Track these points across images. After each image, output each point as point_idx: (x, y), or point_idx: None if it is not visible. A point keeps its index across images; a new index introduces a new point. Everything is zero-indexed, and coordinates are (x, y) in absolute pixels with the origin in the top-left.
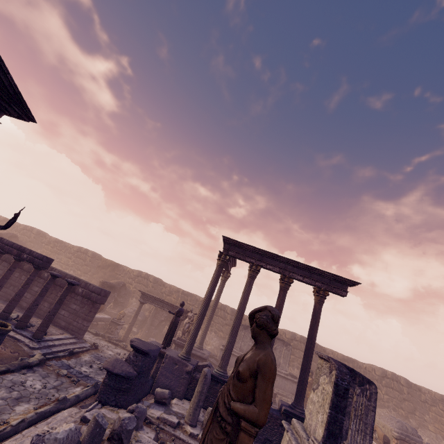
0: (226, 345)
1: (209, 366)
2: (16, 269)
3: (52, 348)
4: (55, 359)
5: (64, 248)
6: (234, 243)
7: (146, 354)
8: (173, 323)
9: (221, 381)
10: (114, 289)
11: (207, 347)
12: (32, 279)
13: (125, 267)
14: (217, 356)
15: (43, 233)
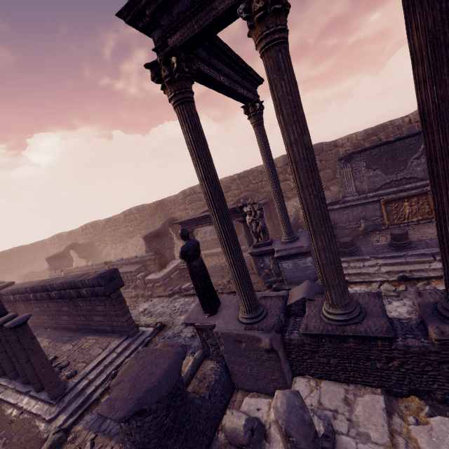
0: (315, 258)
1: (310, 299)
2: (41, 301)
3: (87, 390)
4: (90, 409)
5: (116, 222)
6: (159, 1)
7: (139, 413)
8: (192, 277)
9: (351, 337)
10: (162, 235)
11: None
12: (4, 334)
13: (168, 199)
14: None
15: (94, 223)
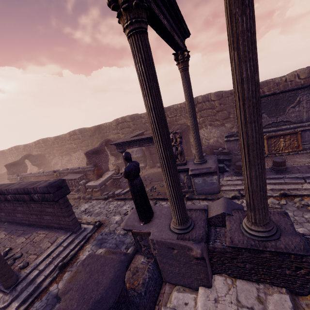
0: (246, 185)
1: (229, 214)
2: None
3: (37, 279)
4: (39, 296)
5: (63, 140)
6: None
7: None
8: (132, 193)
9: (271, 252)
10: (100, 152)
11: (209, 142)
12: None
13: (104, 124)
14: (224, 147)
15: (45, 139)
